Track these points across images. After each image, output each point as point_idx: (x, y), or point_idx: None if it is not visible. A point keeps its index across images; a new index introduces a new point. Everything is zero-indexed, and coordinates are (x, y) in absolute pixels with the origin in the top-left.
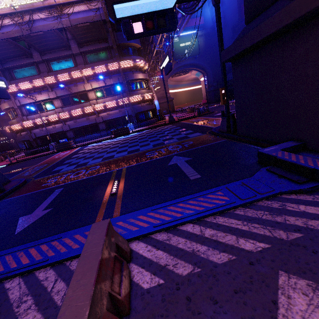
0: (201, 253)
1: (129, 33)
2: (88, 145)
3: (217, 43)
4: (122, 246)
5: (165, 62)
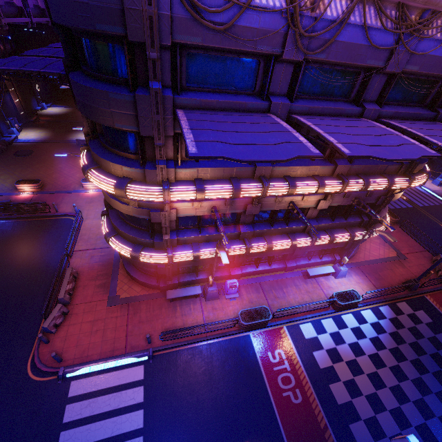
0: None
1: None
2: (303, 331)
3: None
4: None
5: None
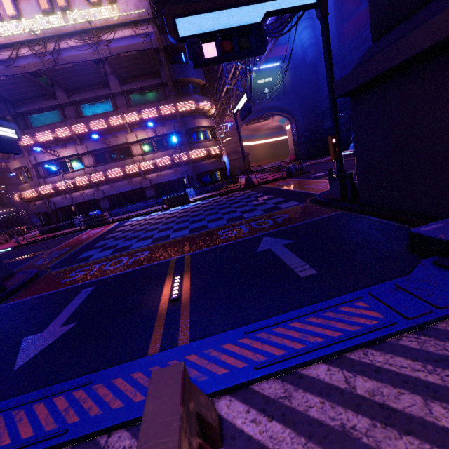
0: (361, 434)
1: (198, 57)
2: (130, 220)
3: (309, 79)
4: (208, 417)
5: (241, 102)
